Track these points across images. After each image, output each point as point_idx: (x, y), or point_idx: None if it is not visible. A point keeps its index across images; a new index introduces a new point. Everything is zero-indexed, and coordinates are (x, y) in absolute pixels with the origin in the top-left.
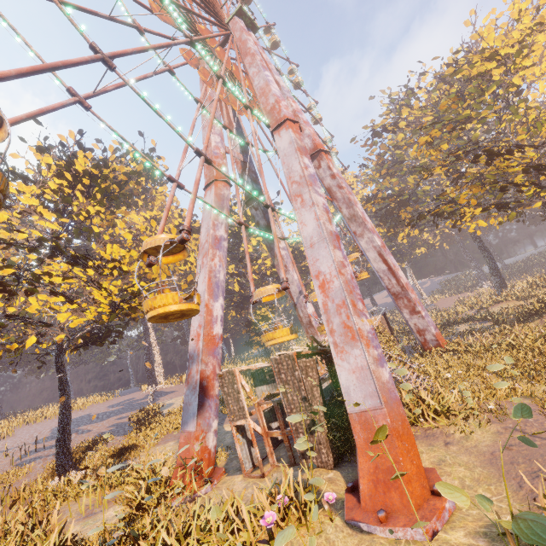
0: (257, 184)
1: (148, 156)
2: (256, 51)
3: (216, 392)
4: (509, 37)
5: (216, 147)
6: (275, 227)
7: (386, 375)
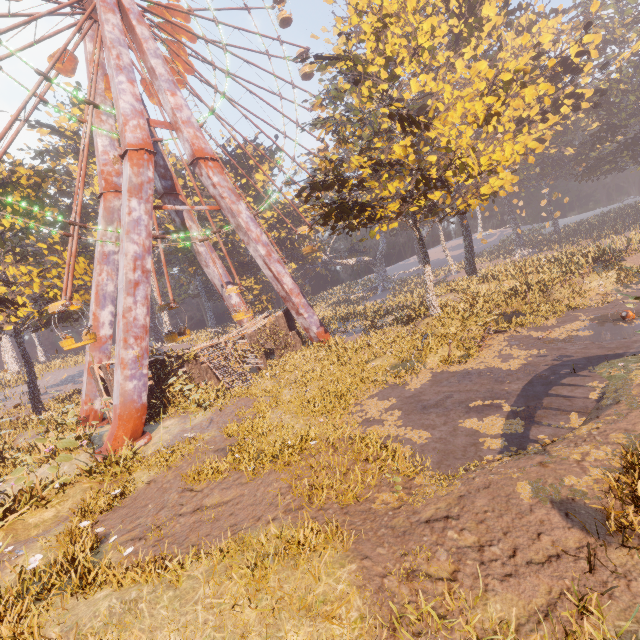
0: (166, 180)
1: None
2: (113, 41)
3: None
4: (361, 31)
5: (104, 152)
6: (192, 224)
7: (131, 386)
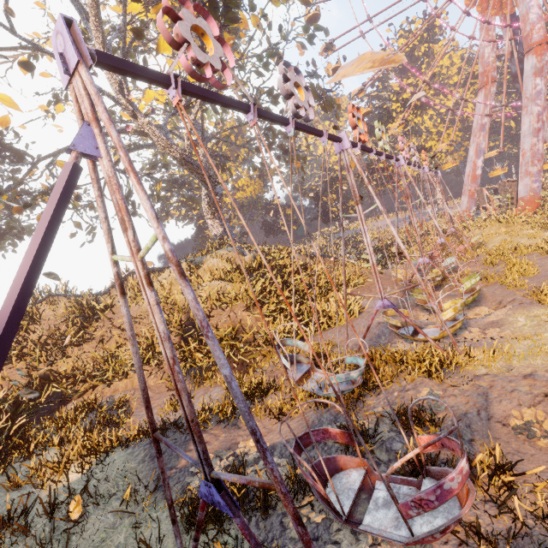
0: (522, 63)
1: (429, 16)
2: None
3: (475, 197)
4: None
5: (488, 57)
6: None
7: (535, 186)
